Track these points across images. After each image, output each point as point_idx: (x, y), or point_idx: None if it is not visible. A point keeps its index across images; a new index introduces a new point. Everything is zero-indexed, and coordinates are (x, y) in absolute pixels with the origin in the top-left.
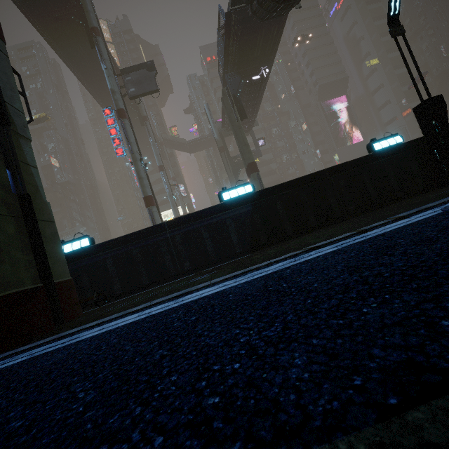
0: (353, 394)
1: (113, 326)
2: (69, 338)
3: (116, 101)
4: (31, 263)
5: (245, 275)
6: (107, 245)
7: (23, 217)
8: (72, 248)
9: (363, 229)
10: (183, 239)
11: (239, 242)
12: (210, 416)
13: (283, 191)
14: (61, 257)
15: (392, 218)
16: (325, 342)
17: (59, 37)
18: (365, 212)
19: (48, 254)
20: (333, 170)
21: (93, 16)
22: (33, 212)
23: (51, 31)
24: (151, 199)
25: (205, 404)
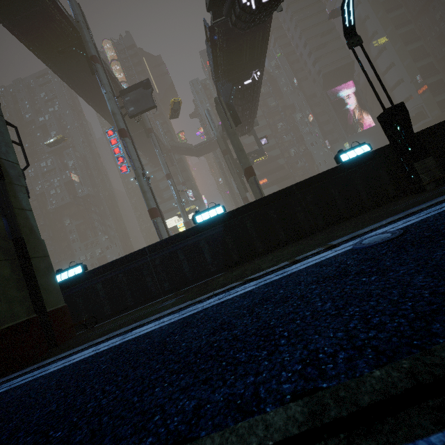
0: None
1: (70, 361)
2: (41, 370)
3: (117, 122)
4: (26, 297)
5: (187, 308)
6: (97, 271)
7: (18, 258)
8: (68, 275)
9: (295, 260)
10: (162, 262)
11: (213, 261)
12: None
13: (252, 209)
14: (55, 286)
15: (326, 246)
16: (106, 421)
17: (65, 67)
18: (335, 225)
19: (43, 286)
20: (301, 185)
21: (91, 45)
22: (26, 253)
23: (57, 63)
24: (155, 211)
25: None
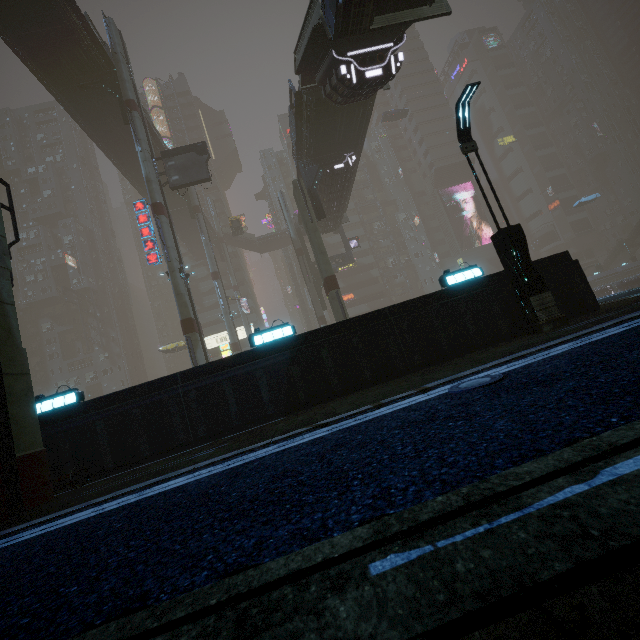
0: (92, 616)
1: (57, 526)
2: (6, 539)
3: (151, 192)
4: None
5: (233, 459)
6: (100, 402)
7: None
8: (53, 405)
9: (381, 403)
10: (199, 396)
11: (272, 400)
12: (9, 633)
13: (331, 334)
14: (33, 420)
15: (419, 389)
16: (142, 569)
17: (85, 108)
18: (434, 364)
19: (14, 418)
20: (396, 309)
21: (130, 86)
22: None
23: (74, 101)
24: (192, 323)
25: (17, 624)
